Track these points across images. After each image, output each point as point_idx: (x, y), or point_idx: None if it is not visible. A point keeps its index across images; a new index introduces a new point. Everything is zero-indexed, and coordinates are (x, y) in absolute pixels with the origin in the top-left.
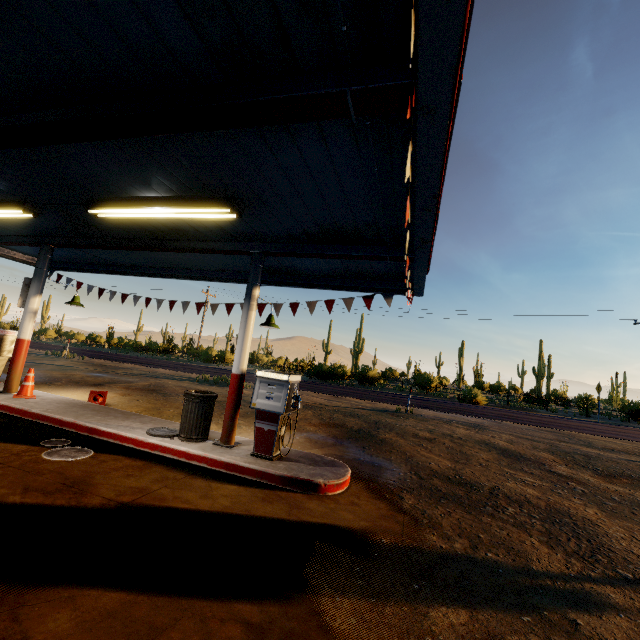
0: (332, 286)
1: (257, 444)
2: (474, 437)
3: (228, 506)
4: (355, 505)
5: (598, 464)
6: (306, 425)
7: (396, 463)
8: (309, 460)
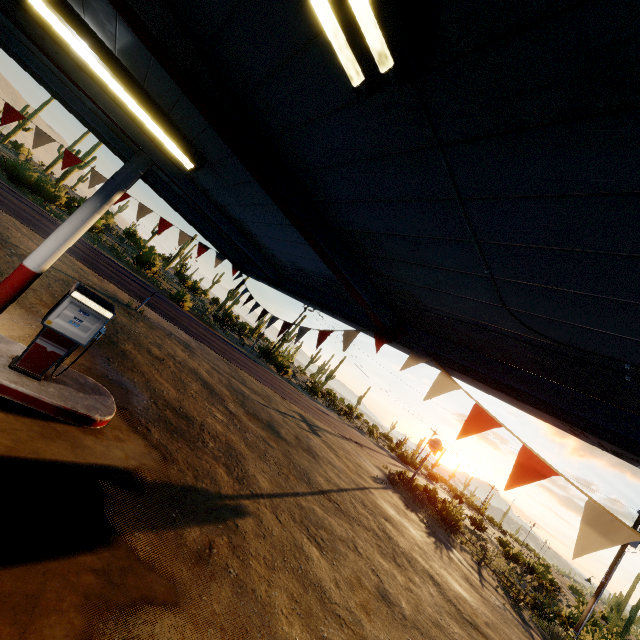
0: (177, 208)
1: (26, 359)
2: (189, 364)
3: (12, 447)
4: (122, 441)
5: (248, 404)
6: (39, 305)
7: (140, 387)
8: (75, 382)
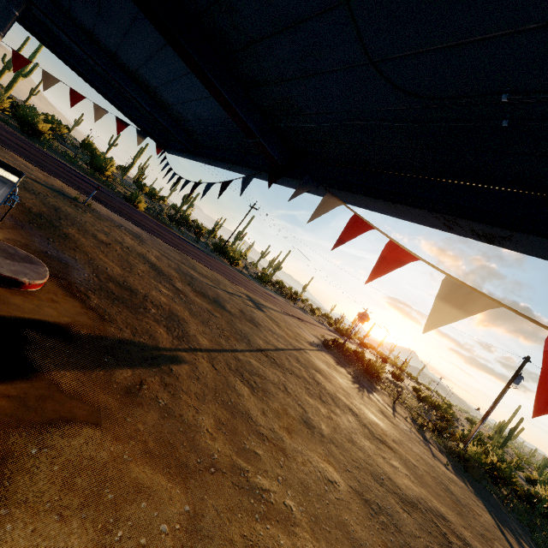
0: (87, 78)
1: None
2: (137, 249)
3: None
4: (56, 303)
5: (195, 284)
6: None
7: (81, 264)
8: (3, 252)
